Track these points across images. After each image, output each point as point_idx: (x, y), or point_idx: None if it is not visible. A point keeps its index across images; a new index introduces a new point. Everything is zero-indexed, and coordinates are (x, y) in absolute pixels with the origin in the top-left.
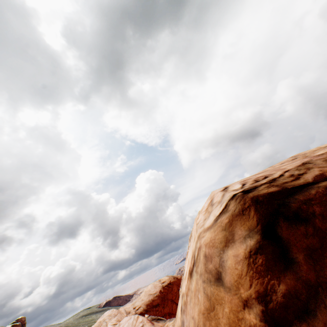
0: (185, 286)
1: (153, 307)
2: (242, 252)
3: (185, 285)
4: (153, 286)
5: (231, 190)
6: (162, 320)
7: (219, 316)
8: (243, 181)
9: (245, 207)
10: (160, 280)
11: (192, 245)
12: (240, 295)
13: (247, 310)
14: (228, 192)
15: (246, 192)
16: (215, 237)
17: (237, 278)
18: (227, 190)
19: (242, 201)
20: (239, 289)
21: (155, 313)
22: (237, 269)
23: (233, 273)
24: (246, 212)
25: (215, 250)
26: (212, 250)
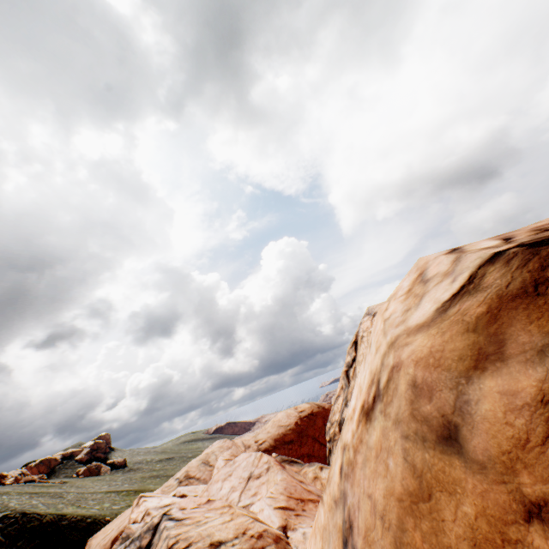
0: (350, 433)
1: (284, 444)
2: (532, 387)
3: (350, 431)
4: (285, 415)
5: (478, 249)
6: (297, 464)
7: (444, 515)
8: (498, 236)
9: (546, 276)
10: (296, 407)
11: (370, 360)
12: (517, 488)
13: (539, 528)
14: (472, 253)
15: (539, 245)
16: (445, 347)
17: (512, 448)
18: (463, 251)
19: (537, 261)
20: (515, 473)
21: (287, 452)
22: (511, 426)
23: (497, 432)
24: (547, 290)
25: (444, 374)
26: (434, 373)
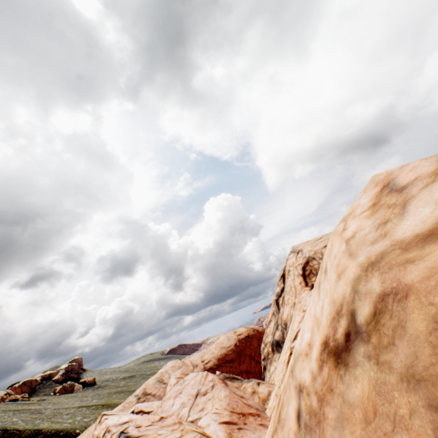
0: (309, 374)
1: (226, 363)
2: None
3: (308, 370)
4: (226, 338)
5: None
6: (238, 380)
7: None
8: None
9: None
10: (235, 331)
11: (330, 288)
12: None
13: None
14: None
15: None
16: None
17: None
18: None
19: None
20: None
21: (229, 369)
22: None
23: None
24: None
25: None
26: None
